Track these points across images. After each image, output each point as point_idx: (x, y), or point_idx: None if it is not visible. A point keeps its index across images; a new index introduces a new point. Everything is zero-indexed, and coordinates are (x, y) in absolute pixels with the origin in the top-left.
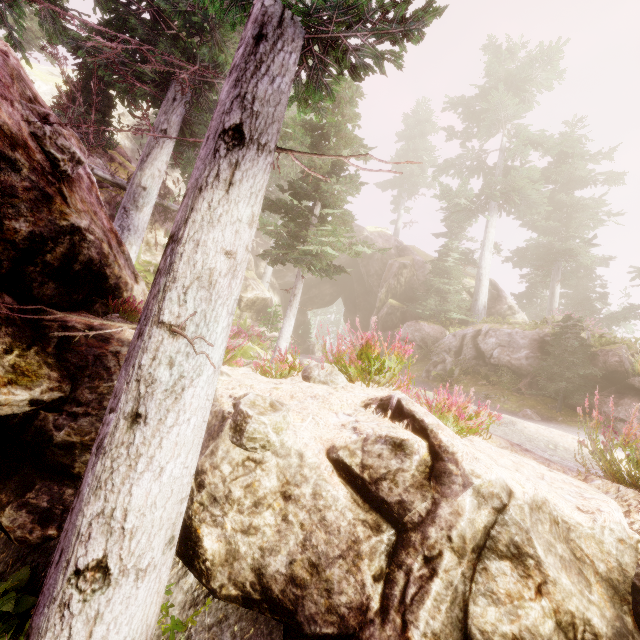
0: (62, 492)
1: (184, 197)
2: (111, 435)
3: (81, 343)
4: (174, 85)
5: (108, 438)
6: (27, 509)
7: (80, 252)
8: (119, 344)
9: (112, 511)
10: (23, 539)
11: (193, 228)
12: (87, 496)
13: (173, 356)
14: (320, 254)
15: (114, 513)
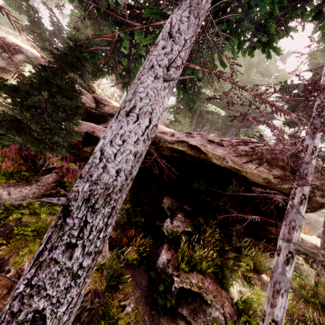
0: None
1: None
2: None
3: None
4: (232, 129)
5: None
6: None
7: None
8: None
9: None
10: None
11: None
12: None
13: None
14: None
15: None
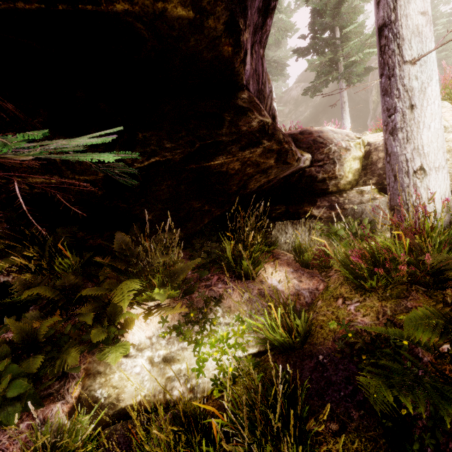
0: (330, 199)
1: (378, 3)
2: (401, 120)
3: (302, 138)
4: None
5: (399, 123)
6: (321, 208)
7: (271, 103)
8: (316, 133)
9: (418, 147)
10: (328, 217)
11: (402, 9)
12: (400, 149)
13: (417, 74)
14: (358, 61)
15: (419, 147)
